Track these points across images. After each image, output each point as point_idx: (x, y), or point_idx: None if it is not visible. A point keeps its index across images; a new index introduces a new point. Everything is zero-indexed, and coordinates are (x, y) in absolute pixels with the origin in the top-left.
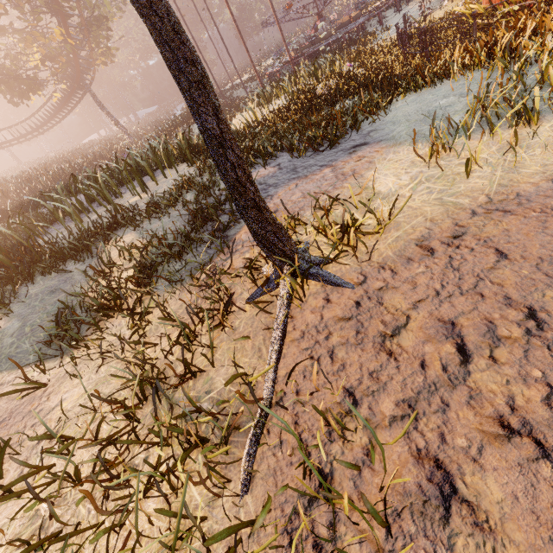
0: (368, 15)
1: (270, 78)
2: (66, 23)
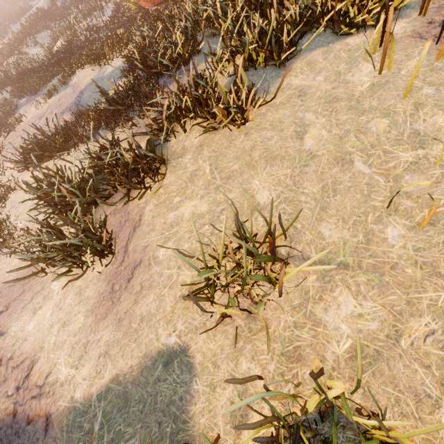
0: None
1: None
2: None
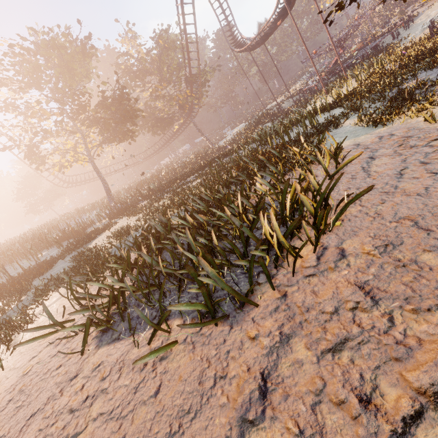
0: (384, 36)
1: (311, 90)
2: (192, 86)
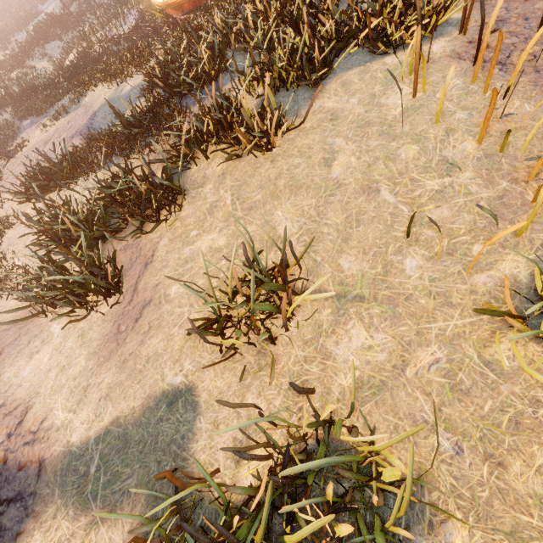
0: None
1: None
2: None
